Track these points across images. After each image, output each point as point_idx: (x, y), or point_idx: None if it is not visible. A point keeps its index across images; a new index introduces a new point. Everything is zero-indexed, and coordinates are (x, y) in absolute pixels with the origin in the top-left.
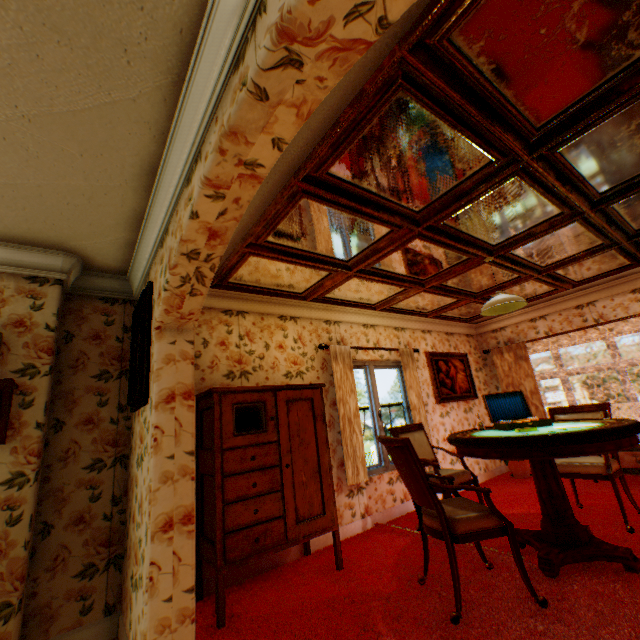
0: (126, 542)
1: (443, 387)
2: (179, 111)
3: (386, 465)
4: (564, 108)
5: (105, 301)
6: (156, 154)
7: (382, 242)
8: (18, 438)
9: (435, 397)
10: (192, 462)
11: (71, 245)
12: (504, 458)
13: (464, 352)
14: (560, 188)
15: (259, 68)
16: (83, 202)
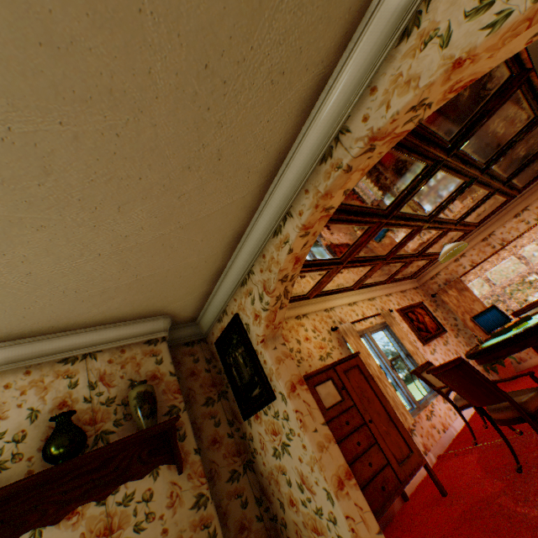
0: (283, 534)
1: (421, 331)
2: (269, 195)
3: (417, 406)
4: (461, 127)
5: (187, 345)
6: (244, 225)
7: (362, 237)
8: (187, 466)
9: (420, 340)
10: (328, 430)
11: (168, 309)
12: (524, 348)
13: (419, 301)
14: (463, 168)
15: (352, 157)
16: (189, 272)
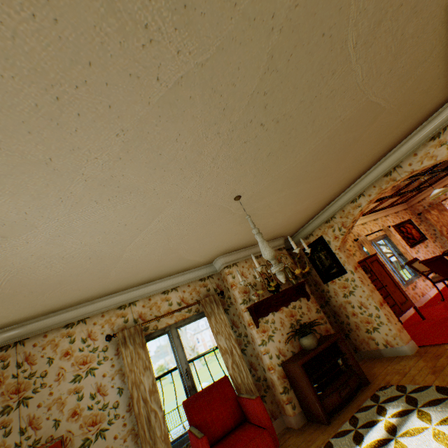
0: (347, 328)
1: (408, 239)
2: (353, 186)
3: (406, 283)
4: None
5: (287, 250)
6: (335, 197)
7: None
8: (309, 299)
9: (408, 245)
10: (373, 285)
11: (285, 234)
12: None
13: (407, 219)
14: None
15: (401, 178)
16: (303, 218)
